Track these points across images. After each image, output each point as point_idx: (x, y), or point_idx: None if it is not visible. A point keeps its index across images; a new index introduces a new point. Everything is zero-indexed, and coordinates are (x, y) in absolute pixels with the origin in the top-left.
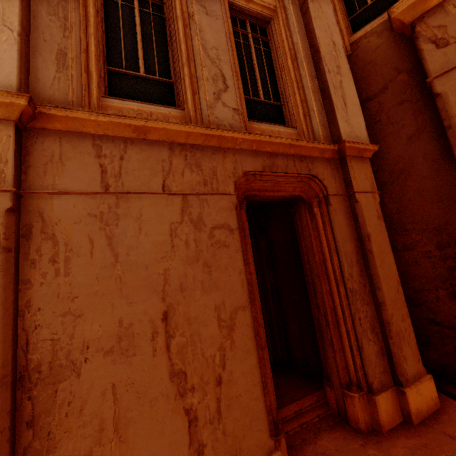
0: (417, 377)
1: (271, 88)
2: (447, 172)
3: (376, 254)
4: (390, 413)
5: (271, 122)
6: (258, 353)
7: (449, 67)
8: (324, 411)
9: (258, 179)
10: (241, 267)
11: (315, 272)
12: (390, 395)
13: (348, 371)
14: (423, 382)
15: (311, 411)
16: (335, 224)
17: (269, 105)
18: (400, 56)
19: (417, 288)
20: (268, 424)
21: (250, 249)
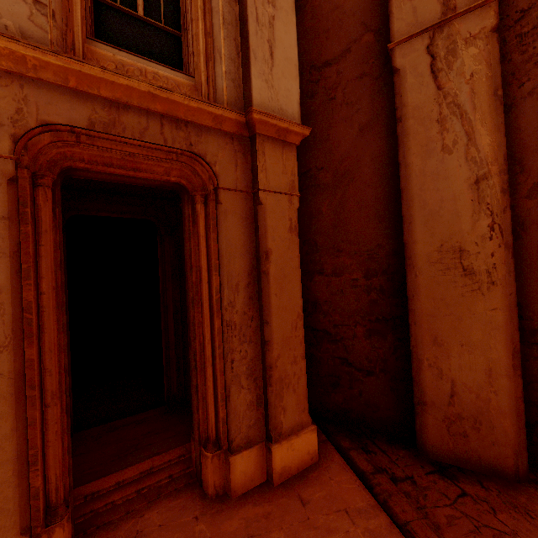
0: (297, 430)
1: (166, 2)
2: (391, 181)
3: (274, 278)
4: (249, 474)
5: (153, 57)
6: (22, 415)
7: (415, 31)
8: (181, 469)
9: (85, 141)
10: (4, 283)
11: (191, 296)
12: (254, 453)
13: (206, 426)
14: (301, 436)
15: (166, 470)
16: (222, 232)
17: (156, 28)
18: (371, 5)
19: (337, 322)
20: (21, 516)
21: (46, 255)
